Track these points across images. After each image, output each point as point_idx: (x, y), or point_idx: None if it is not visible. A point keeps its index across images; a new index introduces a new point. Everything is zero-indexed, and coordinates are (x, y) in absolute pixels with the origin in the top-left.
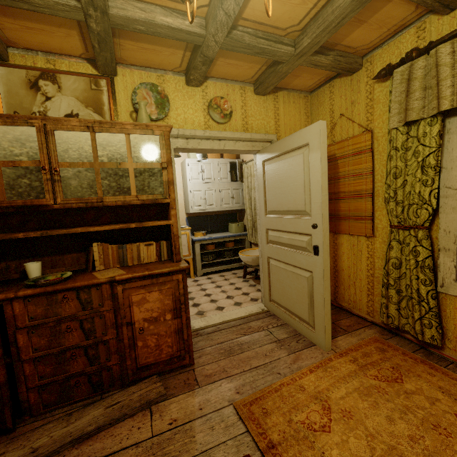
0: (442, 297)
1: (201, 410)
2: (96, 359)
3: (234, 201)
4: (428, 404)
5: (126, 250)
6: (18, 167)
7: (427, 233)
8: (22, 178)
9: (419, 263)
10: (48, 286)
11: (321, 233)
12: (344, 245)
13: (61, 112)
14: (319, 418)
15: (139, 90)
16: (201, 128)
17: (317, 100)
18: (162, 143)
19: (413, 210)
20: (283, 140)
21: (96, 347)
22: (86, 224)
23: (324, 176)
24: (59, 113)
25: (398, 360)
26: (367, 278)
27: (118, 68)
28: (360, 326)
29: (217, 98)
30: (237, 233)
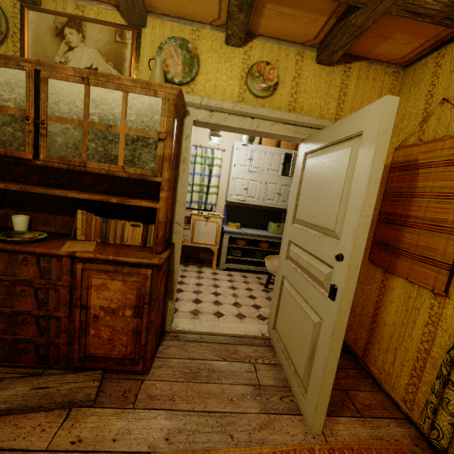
0: None
1: (113, 443)
2: (46, 332)
3: (280, 198)
4: None
5: (110, 225)
6: (5, 113)
7: None
8: (7, 126)
9: None
10: (10, 244)
11: (345, 271)
12: (395, 291)
13: (81, 65)
14: None
15: (166, 46)
16: (232, 100)
17: (412, 78)
18: (164, 108)
19: None
20: (333, 126)
21: (48, 320)
22: (83, 188)
23: (372, 185)
24: (79, 66)
25: None
26: (417, 352)
27: (148, 19)
28: (385, 414)
29: (261, 63)
30: (274, 235)
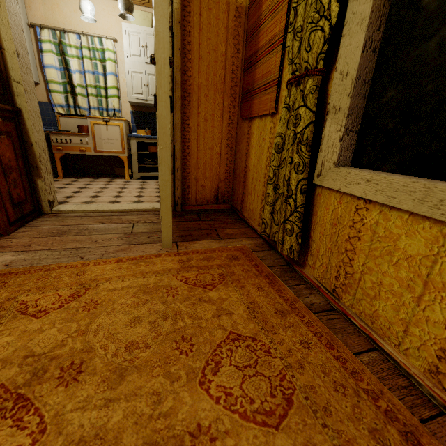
0: (318, 193)
1: None
2: None
3: None
4: (211, 315)
5: None
6: None
7: (318, 83)
8: None
9: (297, 136)
10: None
11: (156, 69)
12: (254, 135)
13: None
14: (50, 303)
15: None
16: None
17: None
18: None
19: (306, 36)
20: None
21: None
22: None
23: None
24: None
25: (239, 269)
26: (264, 178)
27: None
28: (242, 236)
29: None
30: None
